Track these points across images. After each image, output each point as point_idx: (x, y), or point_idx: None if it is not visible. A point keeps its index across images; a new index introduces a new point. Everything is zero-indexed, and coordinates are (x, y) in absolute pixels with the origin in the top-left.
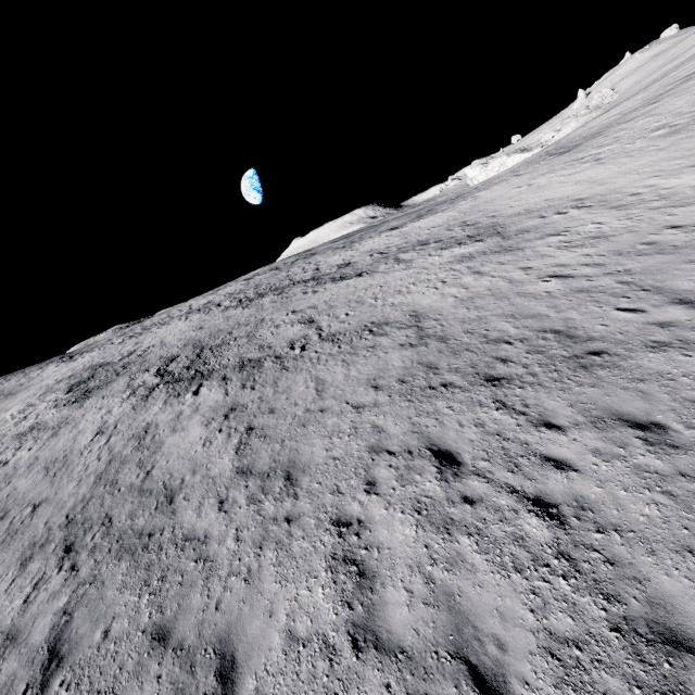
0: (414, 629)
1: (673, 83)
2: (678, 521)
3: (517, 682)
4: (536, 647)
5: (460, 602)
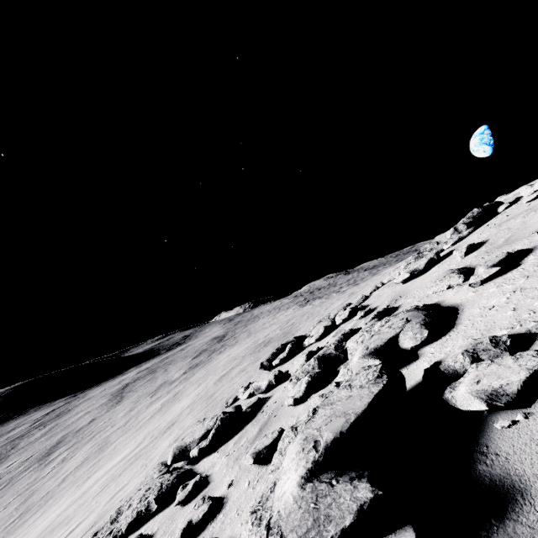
0: None
1: None
2: None
3: None
4: None
5: None
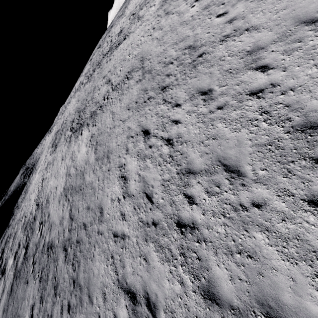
0: (135, 189)
1: None
2: (202, 132)
3: (154, 194)
4: (160, 184)
5: (145, 179)
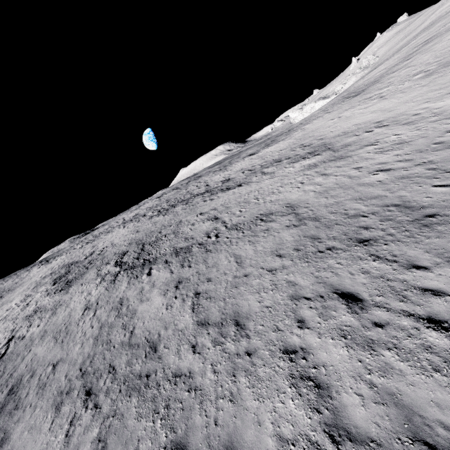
0: (374, 422)
1: (417, 46)
2: None
3: None
4: None
5: (402, 398)
